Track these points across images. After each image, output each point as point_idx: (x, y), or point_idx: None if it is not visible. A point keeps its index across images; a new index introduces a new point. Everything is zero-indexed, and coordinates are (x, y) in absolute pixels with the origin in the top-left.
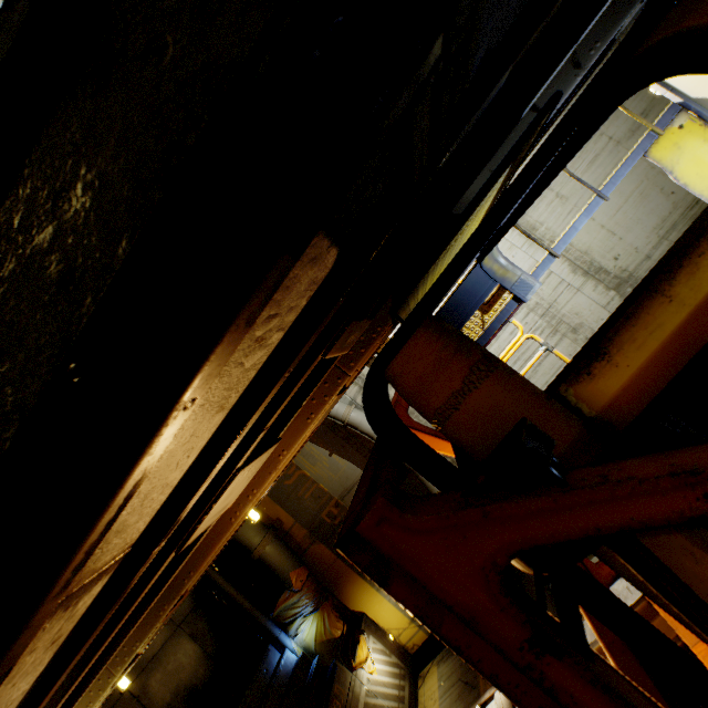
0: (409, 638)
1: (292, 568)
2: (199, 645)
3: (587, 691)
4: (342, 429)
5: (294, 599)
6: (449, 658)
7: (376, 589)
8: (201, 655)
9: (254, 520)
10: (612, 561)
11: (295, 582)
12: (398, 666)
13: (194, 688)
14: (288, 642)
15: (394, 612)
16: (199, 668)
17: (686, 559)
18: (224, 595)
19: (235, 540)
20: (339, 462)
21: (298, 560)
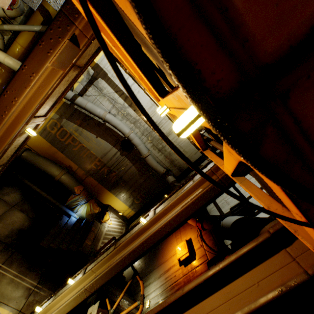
0: (128, 214)
1: (75, 185)
2: (25, 214)
3: None
4: (103, 125)
5: (76, 198)
6: None
7: (115, 196)
8: (26, 218)
9: (32, 134)
10: None
11: (77, 191)
12: (122, 222)
13: (22, 230)
14: (73, 214)
15: (122, 204)
16: (25, 223)
17: None
18: (40, 196)
19: (47, 175)
20: (101, 141)
21: (78, 182)
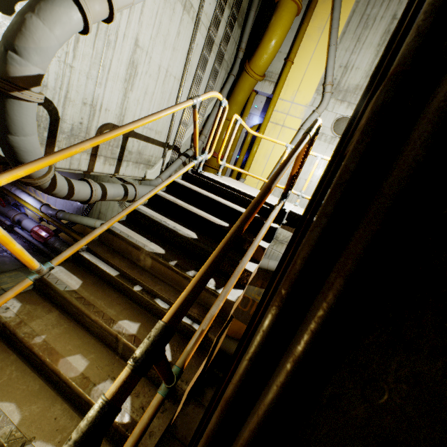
0: None
1: None
2: None
3: None
4: None
5: None
6: None
7: None
8: None
9: None
10: None
11: None
12: None
13: None
14: None
15: None
16: None
17: None
18: None
19: None
20: None
21: None
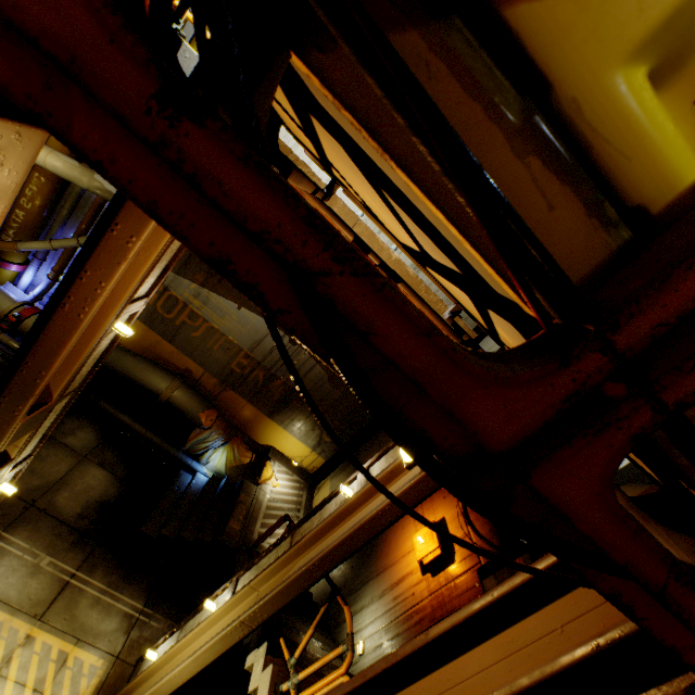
0: (310, 463)
1: (202, 410)
2: (109, 471)
3: (240, 176)
4: None
5: (205, 435)
6: (341, 474)
7: (283, 427)
8: (112, 479)
9: (126, 335)
10: (332, 80)
11: (205, 421)
12: (299, 482)
13: (105, 503)
14: (200, 468)
15: (298, 444)
16: (110, 488)
17: (419, 74)
18: (133, 434)
19: (143, 388)
20: (248, 316)
21: (207, 404)
